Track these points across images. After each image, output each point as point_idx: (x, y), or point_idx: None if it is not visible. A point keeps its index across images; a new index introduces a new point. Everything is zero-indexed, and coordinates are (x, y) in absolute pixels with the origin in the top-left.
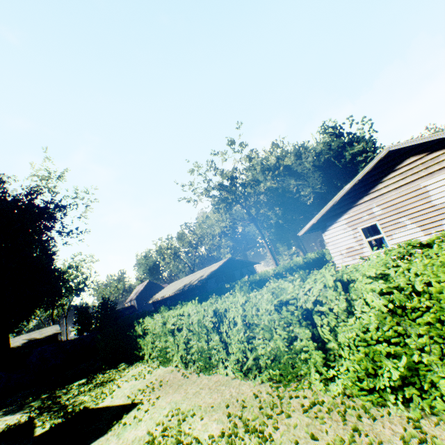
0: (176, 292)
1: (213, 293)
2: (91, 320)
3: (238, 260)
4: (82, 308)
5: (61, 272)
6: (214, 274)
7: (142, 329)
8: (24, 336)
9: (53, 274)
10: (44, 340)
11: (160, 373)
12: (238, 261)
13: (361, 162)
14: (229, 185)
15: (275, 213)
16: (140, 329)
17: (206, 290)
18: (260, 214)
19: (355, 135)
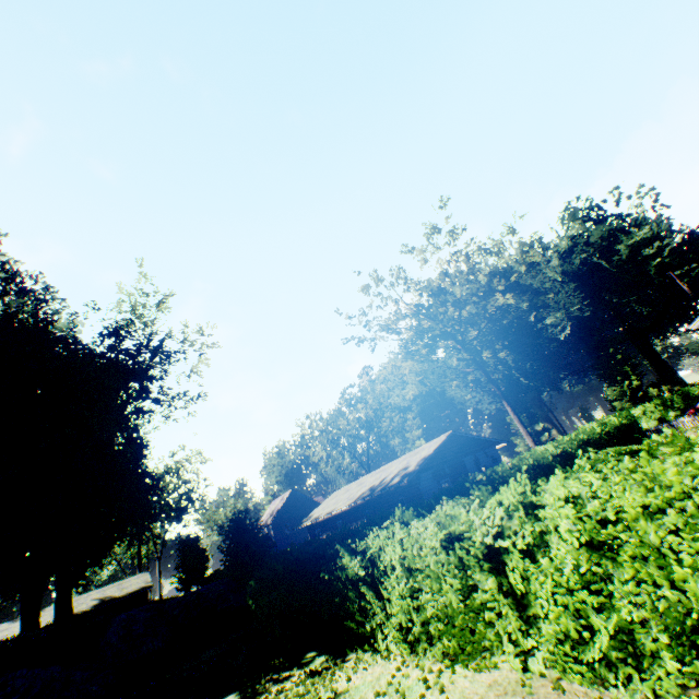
0: (356, 502)
1: (456, 491)
2: (203, 561)
3: (466, 436)
4: (188, 539)
5: (155, 479)
6: (429, 462)
7: (364, 562)
8: (95, 592)
9: (143, 482)
10: (125, 600)
11: (483, 694)
12: (467, 439)
13: (650, 258)
14: (434, 305)
15: (515, 353)
16: (353, 565)
17: (419, 494)
18: (485, 357)
19: (631, 215)
